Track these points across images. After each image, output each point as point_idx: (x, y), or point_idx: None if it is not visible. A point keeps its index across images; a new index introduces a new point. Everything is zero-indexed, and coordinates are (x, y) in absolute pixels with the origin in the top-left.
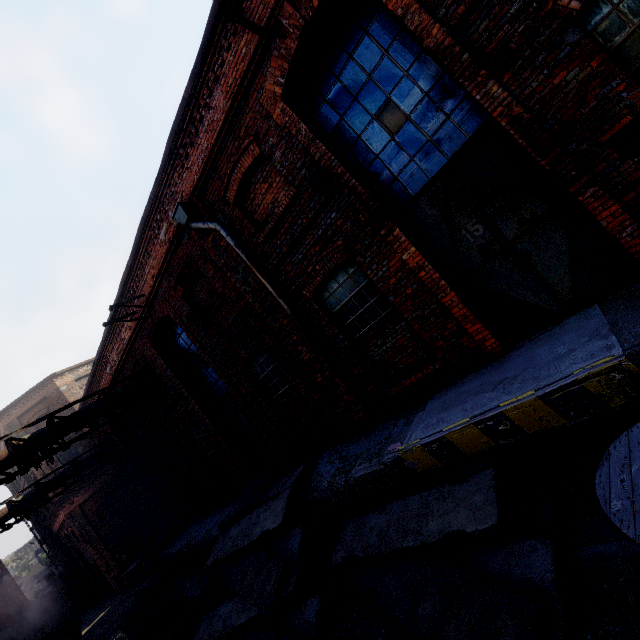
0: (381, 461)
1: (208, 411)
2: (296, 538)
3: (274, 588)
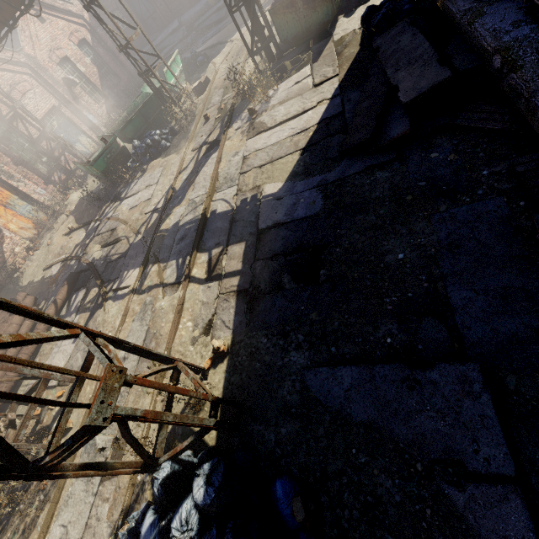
0: (203, 4)
1: (126, 1)
2: (183, 28)
3: (182, 34)
